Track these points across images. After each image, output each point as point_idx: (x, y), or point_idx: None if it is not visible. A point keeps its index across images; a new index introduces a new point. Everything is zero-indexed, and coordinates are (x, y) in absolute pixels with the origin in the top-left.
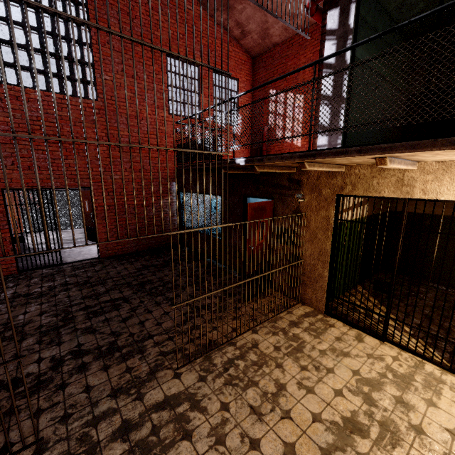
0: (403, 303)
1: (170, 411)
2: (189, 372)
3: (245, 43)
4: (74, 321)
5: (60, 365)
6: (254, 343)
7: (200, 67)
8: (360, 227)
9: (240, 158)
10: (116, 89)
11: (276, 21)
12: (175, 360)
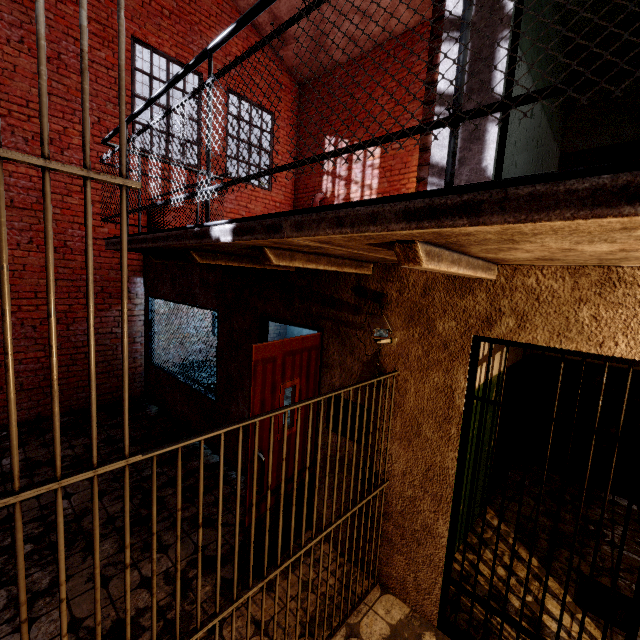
0: (587, 563)
1: None
2: None
3: (287, 57)
4: None
5: None
6: None
7: (204, 76)
8: (495, 394)
9: (221, 223)
10: (4, 75)
11: (339, 22)
12: None
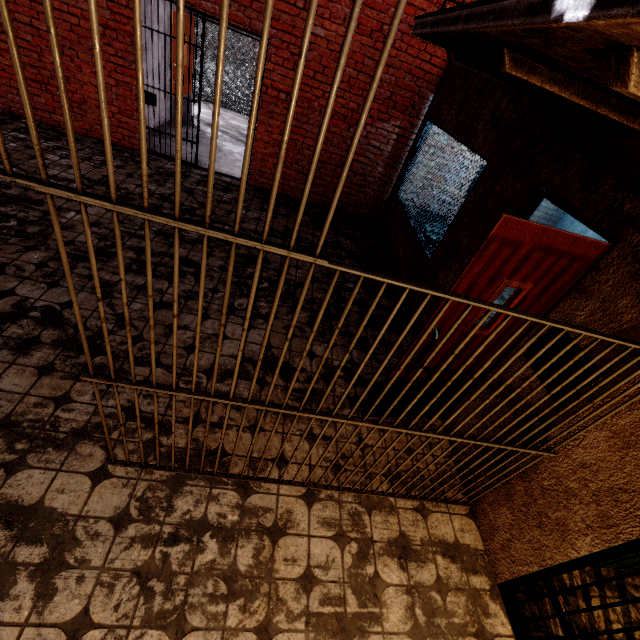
0: None
1: (8, 543)
2: (121, 485)
3: None
4: (107, 262)
5: (15, 319)
6: (282, 524)
7: None
8: None
9: None
10: None
11: None
12: (130, 440)
